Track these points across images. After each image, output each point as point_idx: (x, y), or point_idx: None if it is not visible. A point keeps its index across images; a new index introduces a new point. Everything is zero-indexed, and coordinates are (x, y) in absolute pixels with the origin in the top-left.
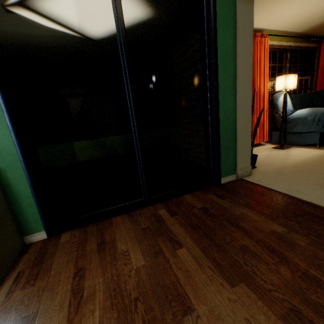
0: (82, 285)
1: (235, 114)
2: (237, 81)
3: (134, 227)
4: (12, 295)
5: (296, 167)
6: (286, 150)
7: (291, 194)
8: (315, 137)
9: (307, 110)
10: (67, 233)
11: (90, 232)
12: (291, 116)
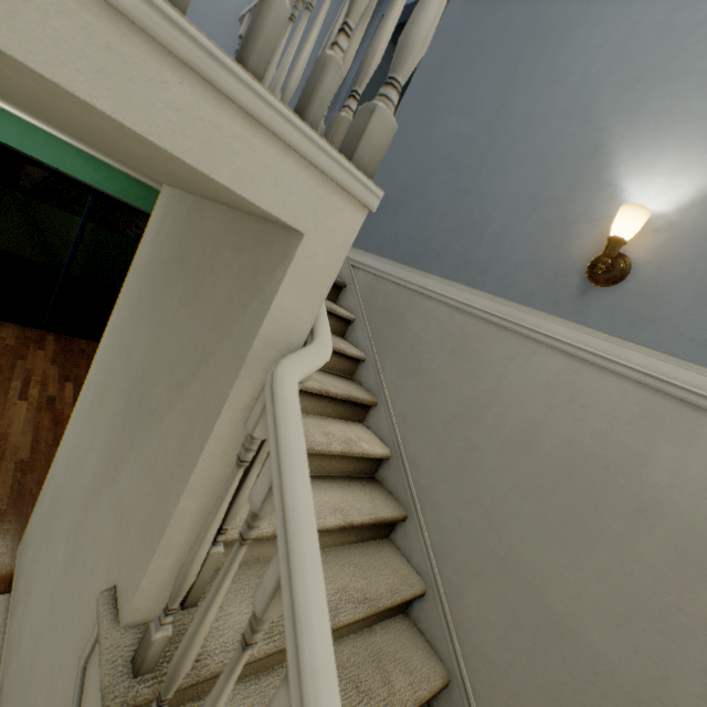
0: None
1: None
2: None
3: (21, 333)
4: None
5: None
6: None
7: None
8: None
9: None
10: None
11: None
12: None
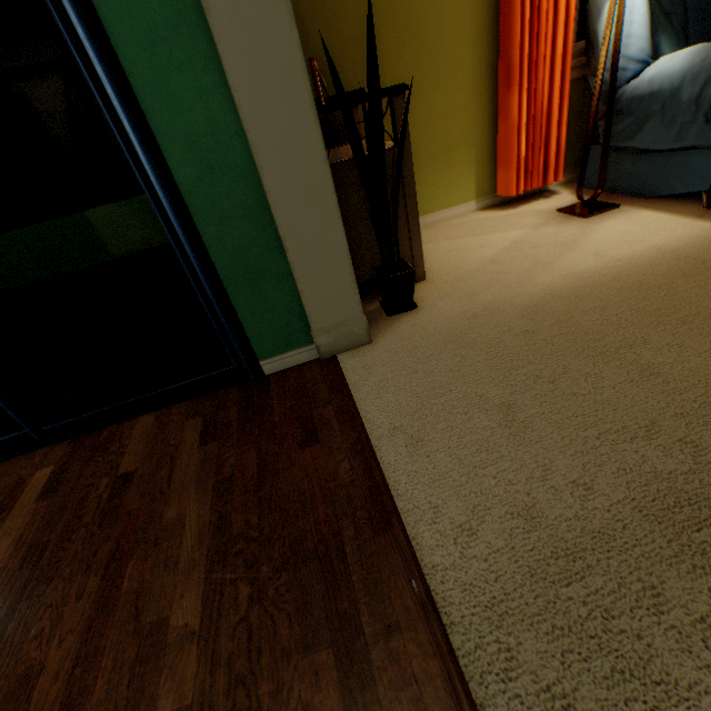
0: None
1: (245, 149)
2: None
3: None
4: None
5: (530, 313)
6: (587, 223)
7: (381, 449)
8: (705, 168)
9: (691, 53)
10: None
11: None
12: (634, 85)
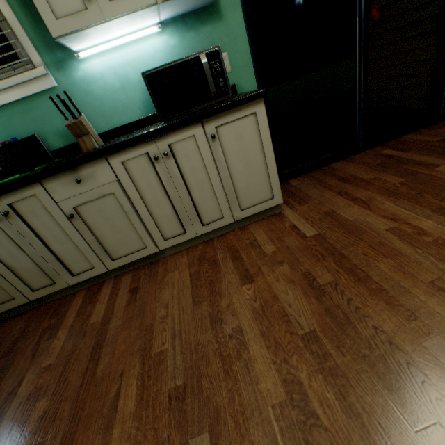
0: (353, 197)
1: None
2: None
3: (364, 166)
4: (296, 209)
5: None
6: None
7: None
8: None
9: None
10: (292, 181)
11: (317, 176)
12: None
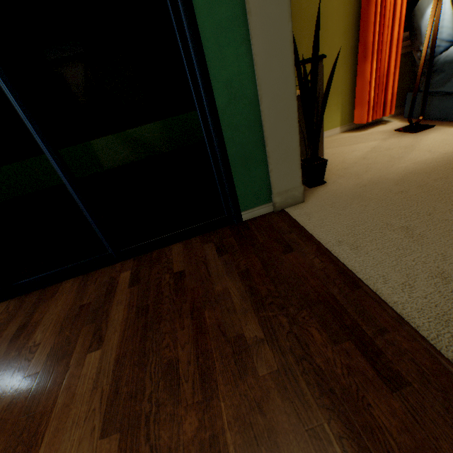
0: None
1: (254, 88)
2: (246, 3)
3: (74, 302)
4: None
5: (400, 182)
6: (417, 136)
7: (336, 252)
8: None
9: None
10: (4, 304)
11: (25, 305)
12: (445, 54)
